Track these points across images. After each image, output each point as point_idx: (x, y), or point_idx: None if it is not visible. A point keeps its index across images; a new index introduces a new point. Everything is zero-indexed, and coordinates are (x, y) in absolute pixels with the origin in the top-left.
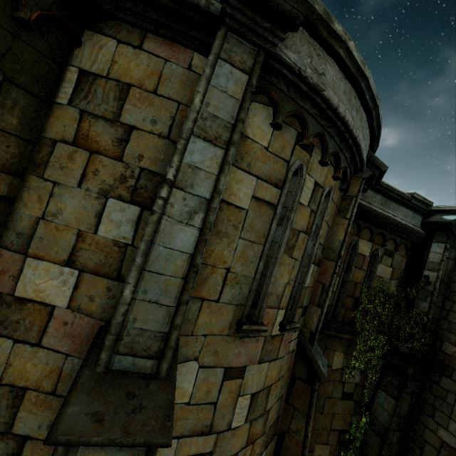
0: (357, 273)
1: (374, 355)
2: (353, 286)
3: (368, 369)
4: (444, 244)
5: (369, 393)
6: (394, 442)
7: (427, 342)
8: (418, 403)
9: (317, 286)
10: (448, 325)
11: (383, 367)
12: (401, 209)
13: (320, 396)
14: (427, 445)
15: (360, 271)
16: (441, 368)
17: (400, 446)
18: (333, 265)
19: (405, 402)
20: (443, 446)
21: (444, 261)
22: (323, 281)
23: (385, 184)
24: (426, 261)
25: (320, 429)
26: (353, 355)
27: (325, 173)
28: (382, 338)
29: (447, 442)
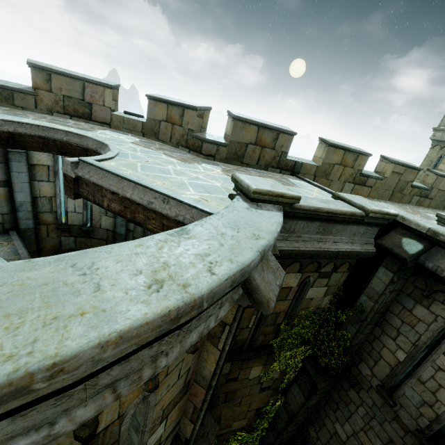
0: (280, 305)
1: (294, 360)
2: (274, 317)
3: (287, 370)
4: (392, 275)
5: (288, 380)
6: (300, 419)
7: (346, 361)
8: (327, 397)
9: (189, 404)
10: (371, 350)
11: (302, 368)
12: (349, 228)
13: (237, 398)
14: (324, 428)
15: (284, 302)
16: (353, 381)
17: (306, 418)
18: (203, 392)
19: (313, 399)
20: (336, 435)
21: (386, 295)
22: (194, 402)
23: (324, 212)
24: (367, 285)
25: (238, 414)
26: (271, 367)
27: (115, 406)
28: (305, 349)
29: (339, 434)
